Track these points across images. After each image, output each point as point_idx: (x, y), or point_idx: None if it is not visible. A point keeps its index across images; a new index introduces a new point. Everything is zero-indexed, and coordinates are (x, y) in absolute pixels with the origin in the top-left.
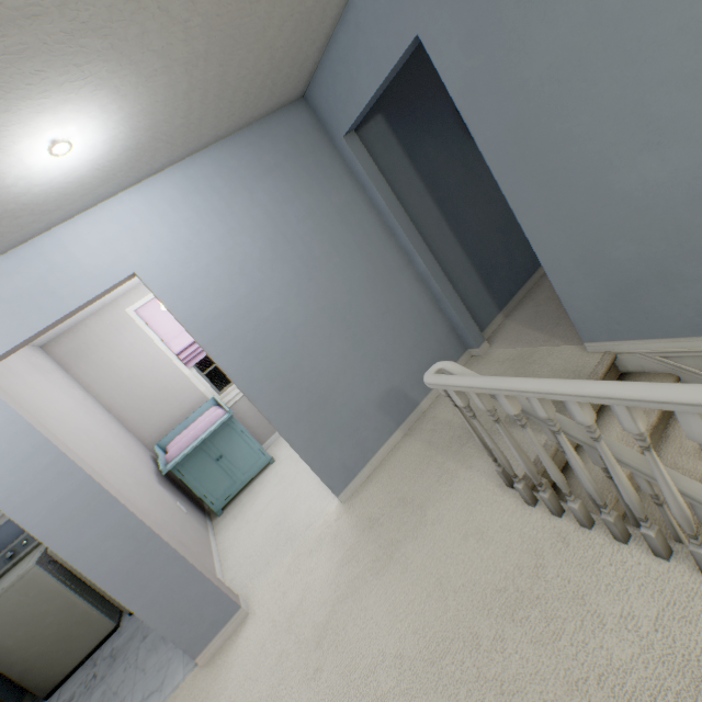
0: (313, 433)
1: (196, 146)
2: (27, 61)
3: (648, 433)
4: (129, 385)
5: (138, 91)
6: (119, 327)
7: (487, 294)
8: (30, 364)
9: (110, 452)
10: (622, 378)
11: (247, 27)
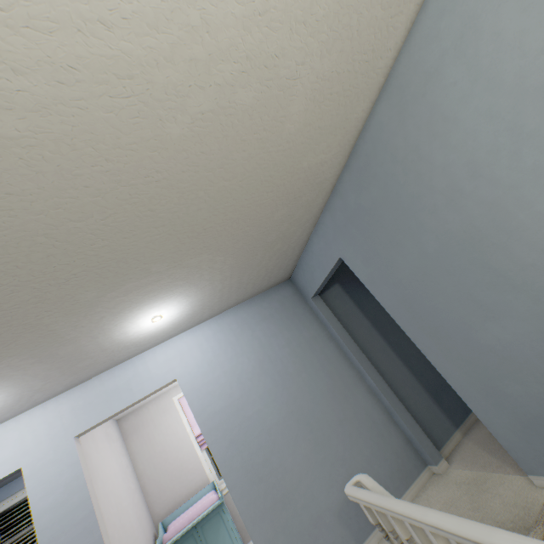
0: (274, 534)
1: (226, 308)
2: (152, 293)
3: None
4: (158, 459)
5: (197, 293)
6: (165, 410)
7: (439, 410)
8: (105, 433)
9: (125, 519)
10: None
11: (251, 263)
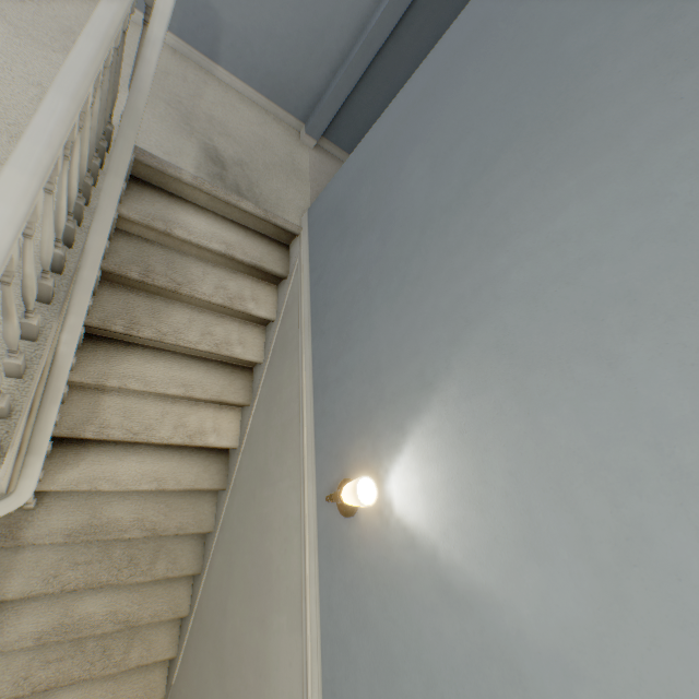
0: None
1: None
2: None
3: (225, 253)
4: None
5: None
6: None
7: None
8: None
9: None
10: (282, 246)
11: None
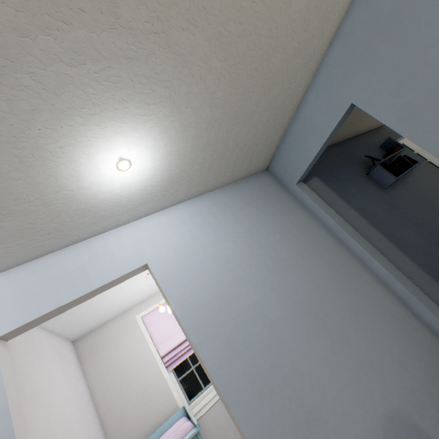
0: None
1: (203, 189)
2: (119, 91)
3: None
4: (120, 383)
5: (178, 135)
6: (127, 329)
7: None
8: (56, 351)
9: None
10: None
11: (244, 108)
